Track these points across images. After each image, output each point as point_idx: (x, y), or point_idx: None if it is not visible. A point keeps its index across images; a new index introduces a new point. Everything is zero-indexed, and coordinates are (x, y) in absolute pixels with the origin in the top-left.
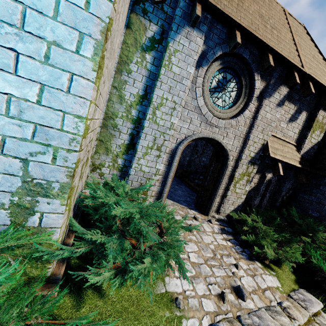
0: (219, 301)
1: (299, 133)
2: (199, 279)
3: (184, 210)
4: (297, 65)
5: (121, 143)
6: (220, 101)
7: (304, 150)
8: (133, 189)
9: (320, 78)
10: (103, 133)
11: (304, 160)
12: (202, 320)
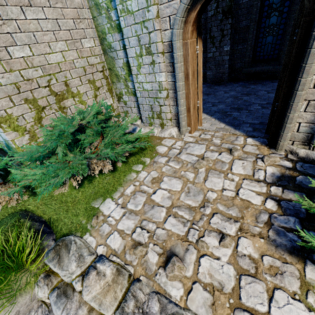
0: (130, 248)
1: None
2: (135, 217)
3: (230, 137)
4: None
5: (122, 64)
6: None
7: None
8: (105, 114)
9: None
10: (107, 60)
11: None
12: (99, 246)
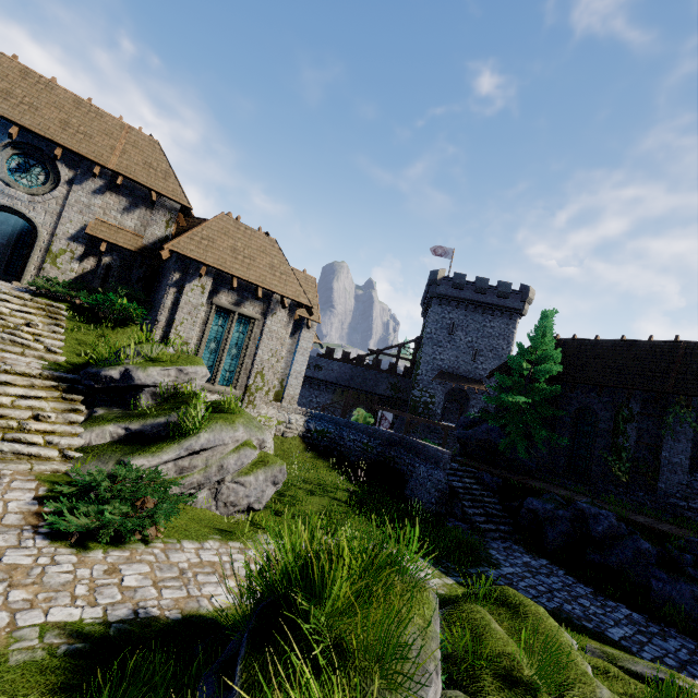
0: None
1: (142, 225)
2: None
3: None
4: (96, 161)
5: None
6: (25, 181)
7: (149, 240)
8: None
9: (142, 178)
10: None
11: (151, 250)
12: None
